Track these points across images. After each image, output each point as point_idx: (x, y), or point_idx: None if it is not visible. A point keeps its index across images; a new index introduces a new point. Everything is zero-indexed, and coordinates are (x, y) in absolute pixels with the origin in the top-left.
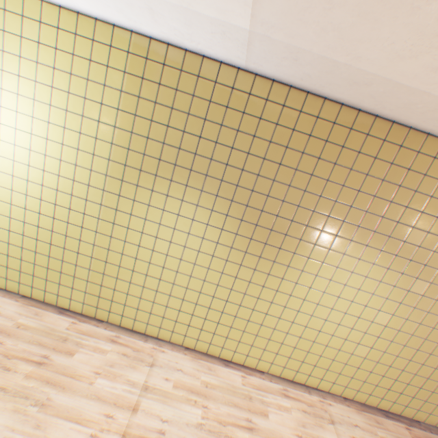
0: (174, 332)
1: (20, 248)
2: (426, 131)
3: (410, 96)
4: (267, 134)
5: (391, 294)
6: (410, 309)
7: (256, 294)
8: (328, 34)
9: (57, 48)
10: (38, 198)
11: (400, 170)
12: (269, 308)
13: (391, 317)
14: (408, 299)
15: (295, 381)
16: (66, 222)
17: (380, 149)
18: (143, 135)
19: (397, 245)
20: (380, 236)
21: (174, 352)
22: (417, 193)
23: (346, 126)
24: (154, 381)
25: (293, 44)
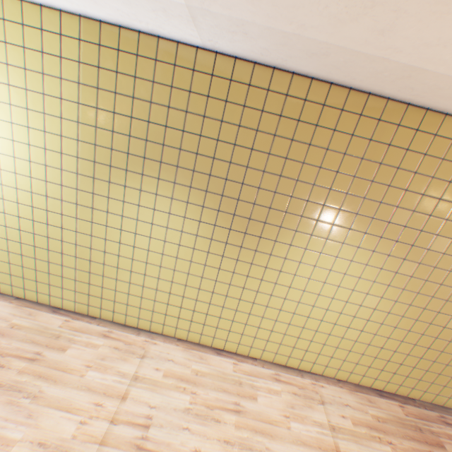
0: (165, 325)
1: (6, 252)
2: (405, 101)
3: (372, 64)
4: (235, 118)
5: (378, 277)
6: (400, 291)
7: (242, 284)
8: (261, 2)
9: (6, 42)
10: (15, 201)
11: (380, 147)
12: (256, 297)
13: (380, 300)
14: (396, 281)
15: (288, 366)
16: (46, 223)
17: (357, 125)
18: (108, 129)
19: (381, 226)
20: (364, 218)
21: (166, 343)
22: (399, 170)
23: (319, 103)
24: (144, 371)
25: (234, 16)
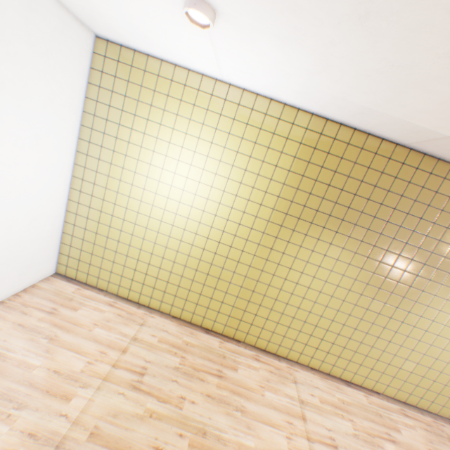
0: (301, 353)
1: (179, 276)
2: None
3: None
4: (412, 194)
5: None
6: None
7: (382, 324)
8: None
9: (247, 124)
10: (205, 236)
11: None
12: (392, 336)
13: None
14: None
15: (406, 402)
16: (225, 256)
17: None
18: (305, 191)
19: None
20: None
21: (304, 371)
22: None
23: None
24: (304, 396)
25: None
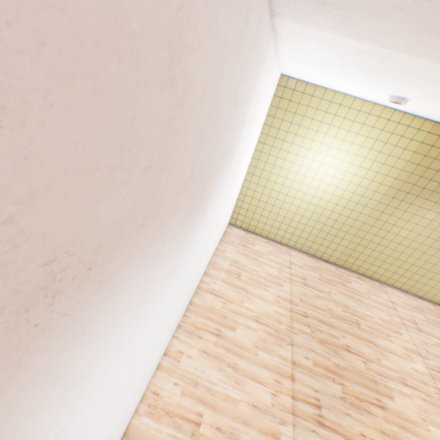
0: (389, 278)
1: (310, 228)
2: None
3: None
4: None
5: None
6: None
7: None
8: None
9: (382, 130)
10: (334, 203)
11: None
12: None
13: None
14: None
15: None
16: (346, 216)
17: None
18: (417, 175)
19: None
20: None
21: (390, 288)
22: None
23: None
24: (392, 300)
25: None
